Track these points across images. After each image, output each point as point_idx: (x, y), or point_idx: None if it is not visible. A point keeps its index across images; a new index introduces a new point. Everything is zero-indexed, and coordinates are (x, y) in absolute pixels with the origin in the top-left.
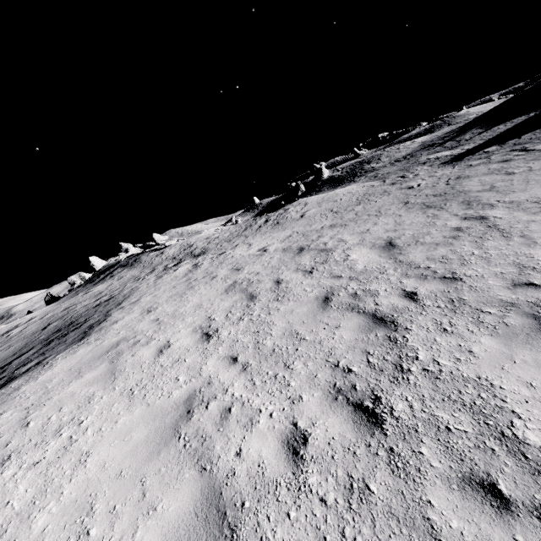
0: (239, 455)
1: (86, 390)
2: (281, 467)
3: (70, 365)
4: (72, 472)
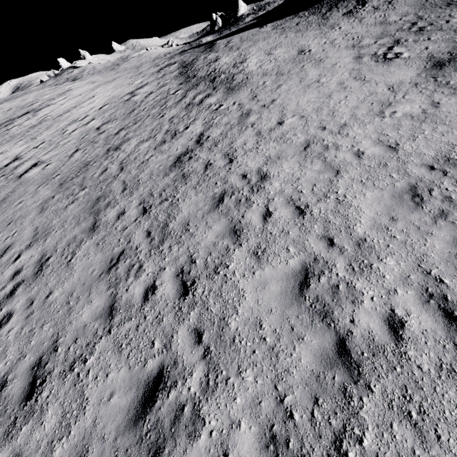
0: None
1: None
2: None
3: None
4: None
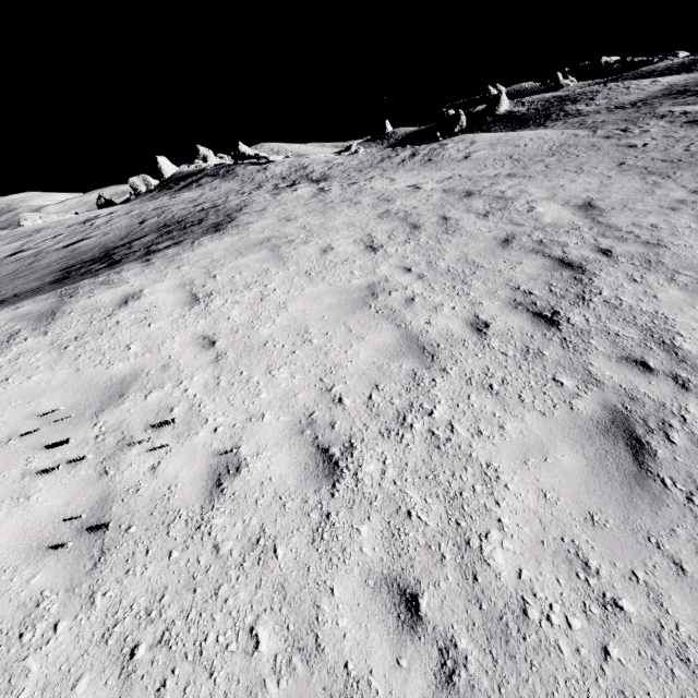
0: (429, 324)
1: (259, 265)
2: (468, 335)
3: (224, 247)
4: (276, 311)
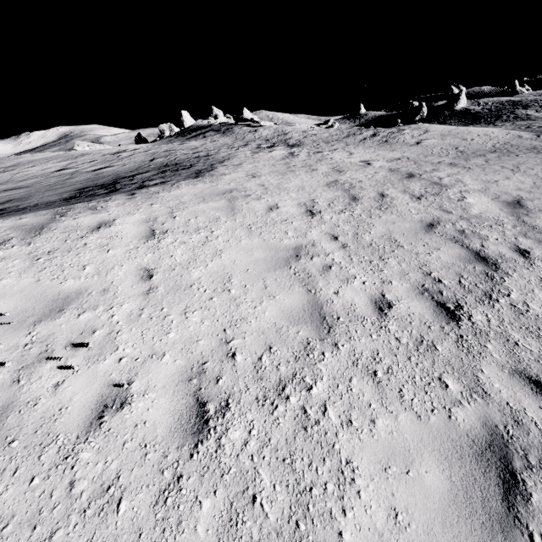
0: (337, 294)
1: (213, 212)
2: (369, 312)
3: (194, 192)
4: (212, 257)
